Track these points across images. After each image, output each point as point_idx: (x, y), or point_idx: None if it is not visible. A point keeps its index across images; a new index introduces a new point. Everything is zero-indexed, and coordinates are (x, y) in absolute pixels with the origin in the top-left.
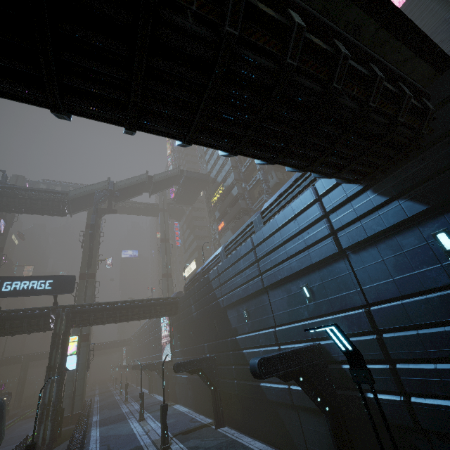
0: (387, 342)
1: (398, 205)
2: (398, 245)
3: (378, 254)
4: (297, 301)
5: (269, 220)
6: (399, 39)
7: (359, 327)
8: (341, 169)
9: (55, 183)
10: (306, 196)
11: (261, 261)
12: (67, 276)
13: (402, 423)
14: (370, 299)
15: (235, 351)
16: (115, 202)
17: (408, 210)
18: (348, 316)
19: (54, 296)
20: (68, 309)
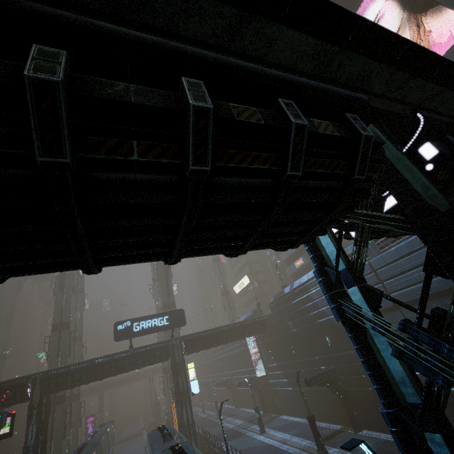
0: None
1: None
2: None
3: None
4: None
5: (386, 246)
6: None
7: None
8: None
9: None
10: None
11: (388, 283)
12: (178, 311)
13: None
14: None
15: None
16: None
17: None
18: None
19: (172, 330)
20: (179, 339)
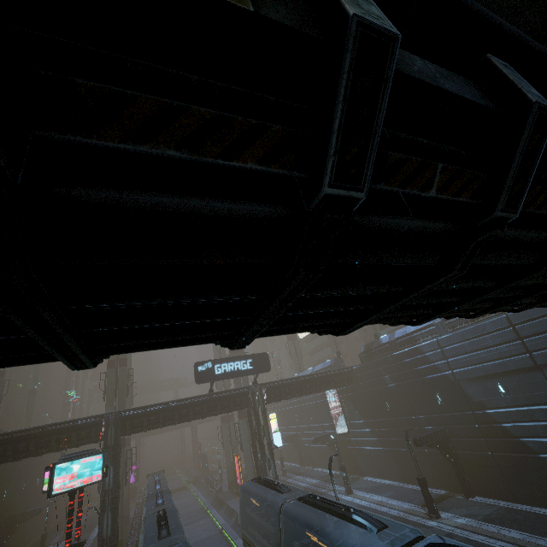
0: None
1: None
2: None
3: None
4: None
5: None
6: None
7: None
8: None
9: None
10: None
11: (529, 340)
12: (261, 354)
13: None
14: None
15: (486, 425)
16: None
17: None
18: None
19: (257, 375)
20: (259, 386)
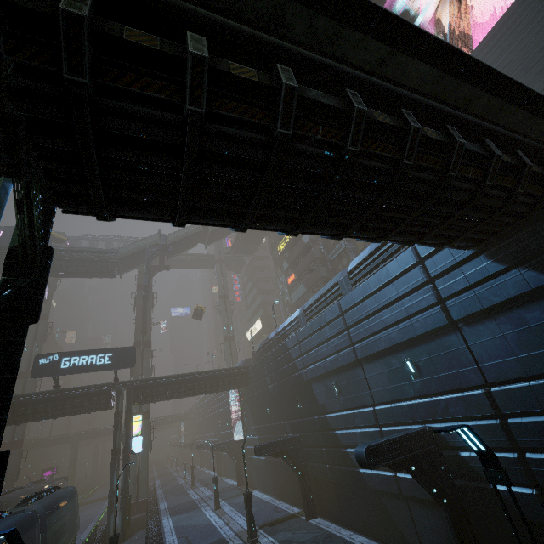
0: (514, 428)
1: (519, 275)
2: (521, 319)
3: (497, 328)
4: (400, 377)
5: (359, 282)
6: (515, 104)
7: (478, 410)
8: (451, 239)
9: (98, 238)
10: (405, 258)
11: (353, 330)
12: (127, 348)
13: (536, 519)
14: (490, 379)
15: (325, 432)
16: (167, 258)
17: (531, 281)
18: (464, 397)
19: (115, 371)
20: (129, 384)
